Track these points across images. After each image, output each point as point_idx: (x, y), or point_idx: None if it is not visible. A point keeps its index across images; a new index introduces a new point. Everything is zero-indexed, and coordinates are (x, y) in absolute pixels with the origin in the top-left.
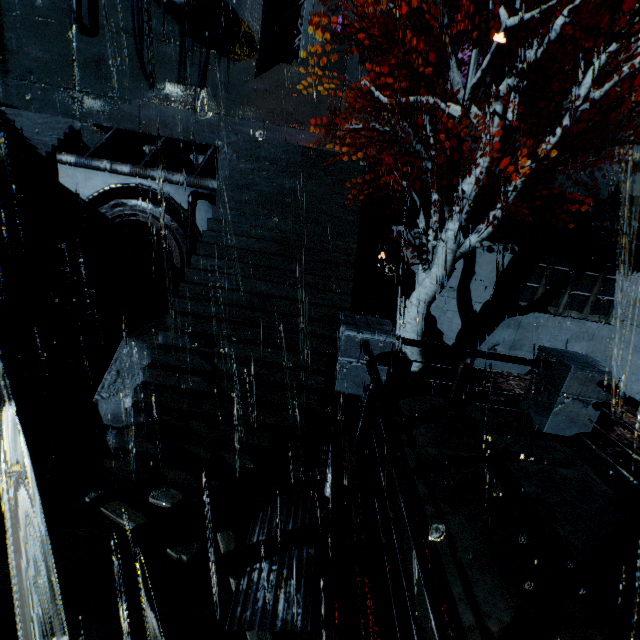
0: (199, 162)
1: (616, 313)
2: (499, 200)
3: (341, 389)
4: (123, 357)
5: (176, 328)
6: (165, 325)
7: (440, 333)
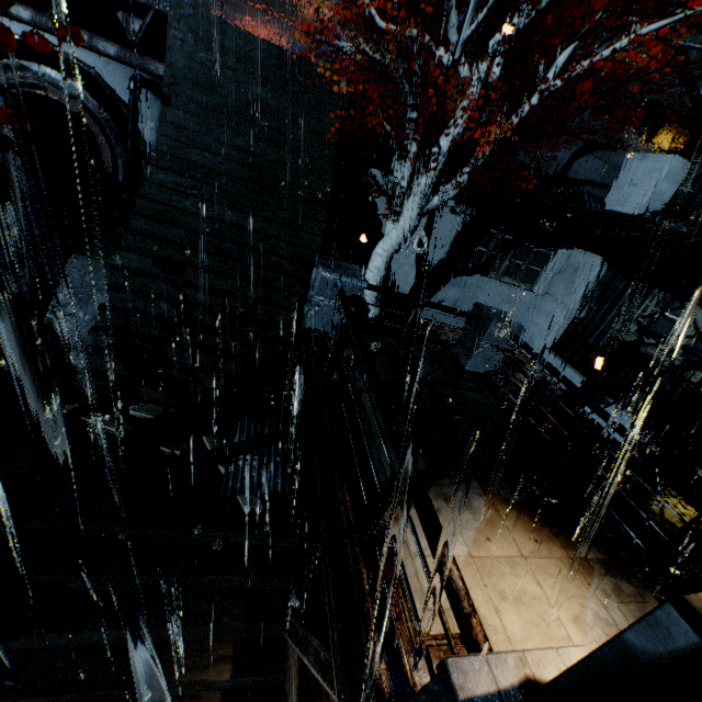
0: (131, 26)
1: (539, 283)
2: (469, 163)
3: (312, 325)
4: (74, 275)
5: (135, 250)
6: (115, 245)
7: (397, 285)
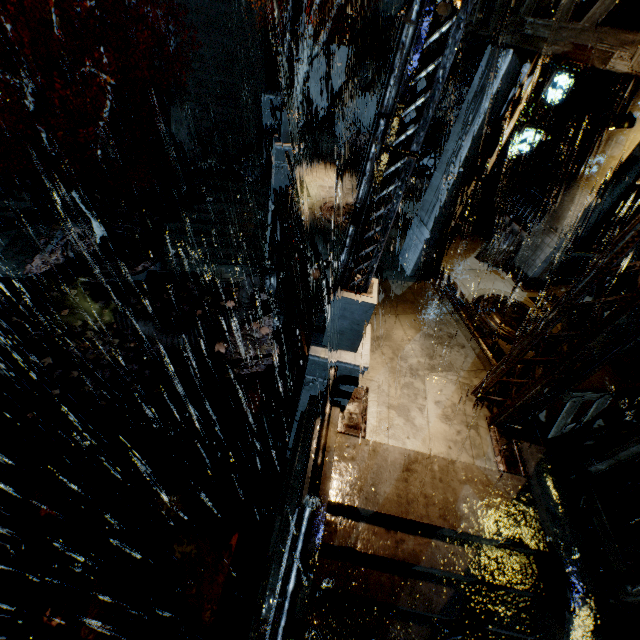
0: None
1: None
2: (326, 26)
3: (265, 122)
4: (175, 115)
5: (192, 101)
6: (181, 102)
7: (318, 109)
